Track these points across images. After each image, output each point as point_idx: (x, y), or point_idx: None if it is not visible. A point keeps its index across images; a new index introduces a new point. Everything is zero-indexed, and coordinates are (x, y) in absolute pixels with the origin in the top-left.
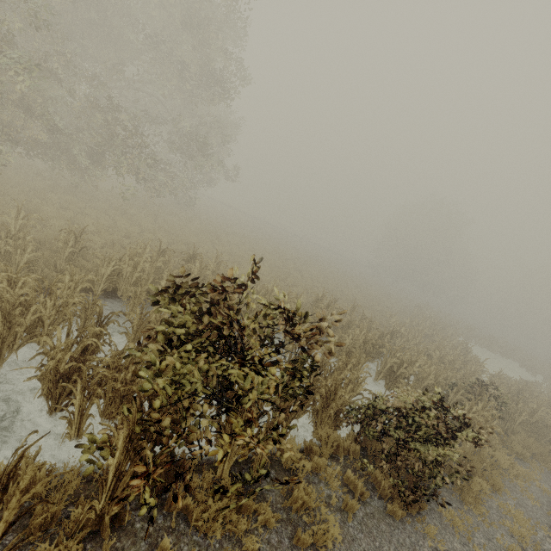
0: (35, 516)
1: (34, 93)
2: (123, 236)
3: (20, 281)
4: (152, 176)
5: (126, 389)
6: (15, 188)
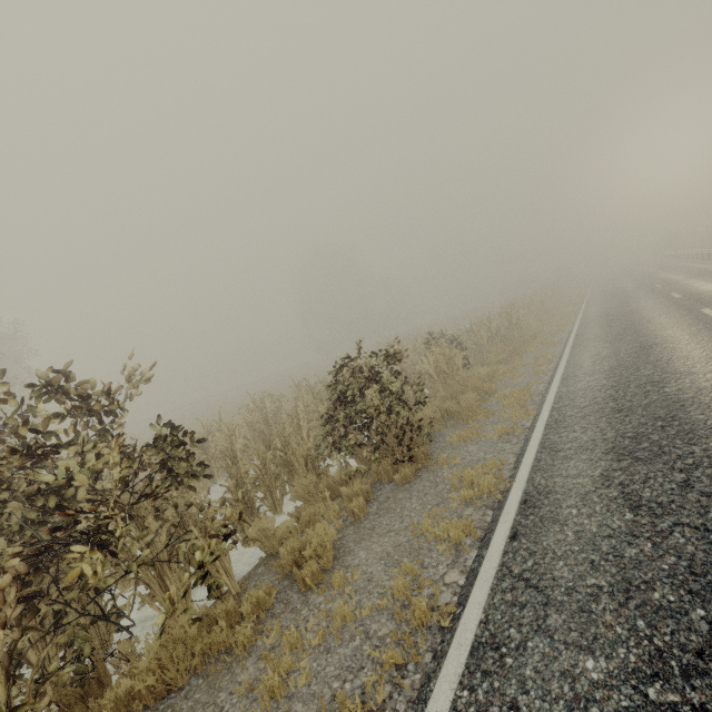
0: None
1: None
2: None
3: None
4: None
5: None
6: None
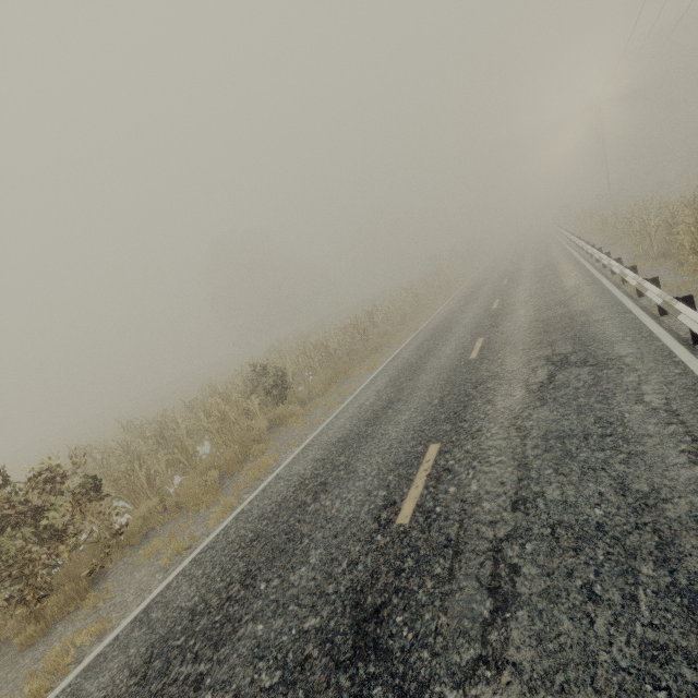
0: None
1: None
2: None
3: None
4: None
5: None
6: None
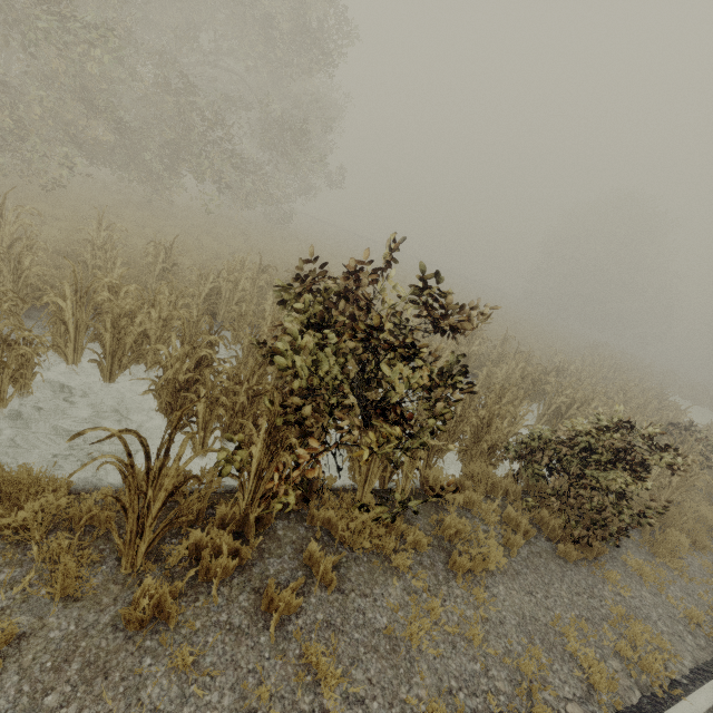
0: (180, 511)
1: (94, 78)
2: (212, 258)
3: (120, 290)
4: (238, 182)
5: (248, 406)
6: (85, 205)
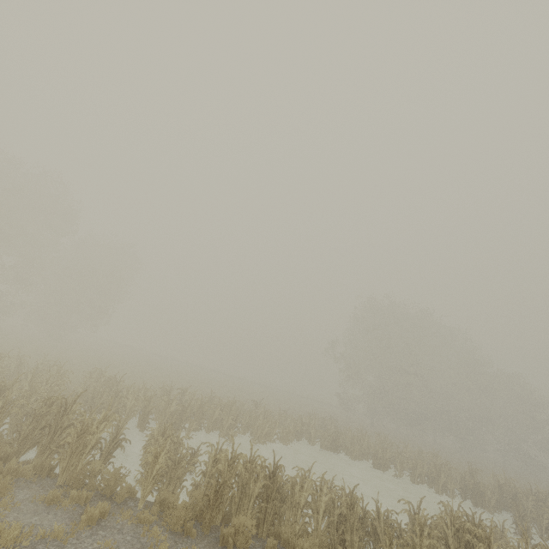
0: None
1: None
2: None
3: None
4: None
5: None
6: None
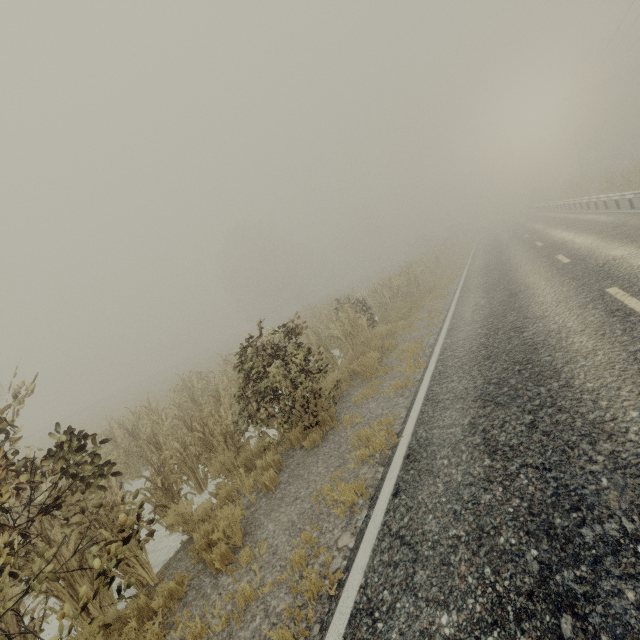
0: None
1: None
2: None
3: None
4: None
5: None
6: None
